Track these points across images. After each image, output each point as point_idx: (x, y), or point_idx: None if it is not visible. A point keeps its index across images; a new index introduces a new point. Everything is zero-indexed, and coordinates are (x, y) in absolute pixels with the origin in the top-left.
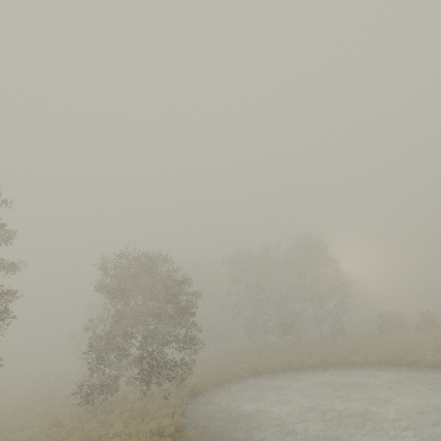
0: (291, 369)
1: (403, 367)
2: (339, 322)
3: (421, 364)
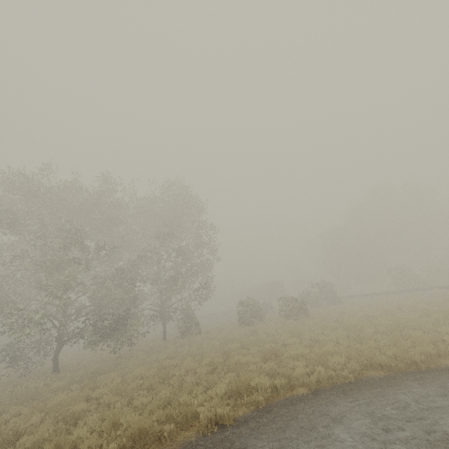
0: None
1: (438, 376)
2: (193, 315)
3: (446, 363)
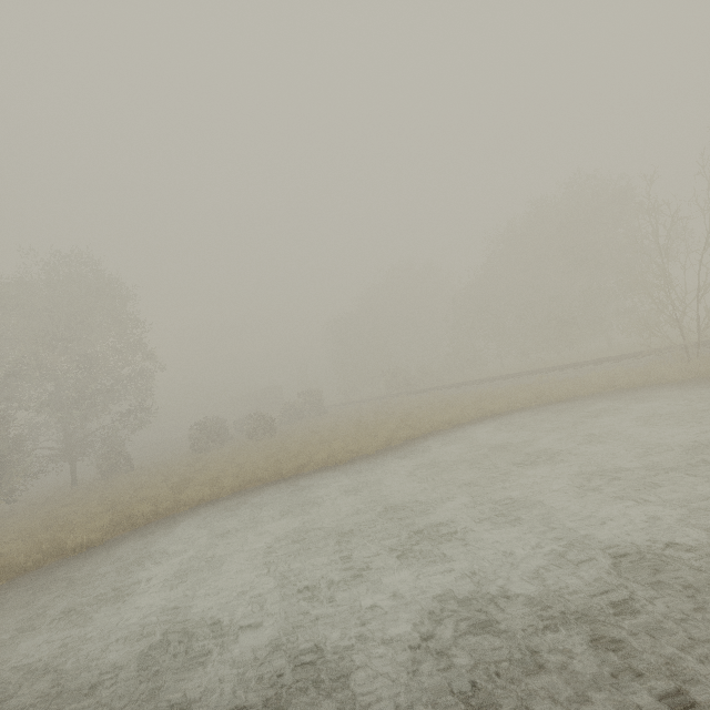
0: (6, 581)
1: (288, 481)
2: (122, 448)
3: (307, 470)
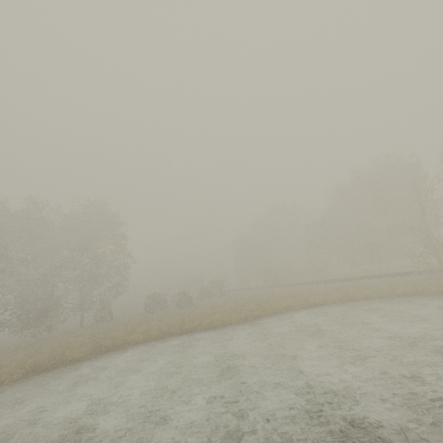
0: (37, 373)
1: (184, 335)
2: (108, 307)
3: (197, 330)
